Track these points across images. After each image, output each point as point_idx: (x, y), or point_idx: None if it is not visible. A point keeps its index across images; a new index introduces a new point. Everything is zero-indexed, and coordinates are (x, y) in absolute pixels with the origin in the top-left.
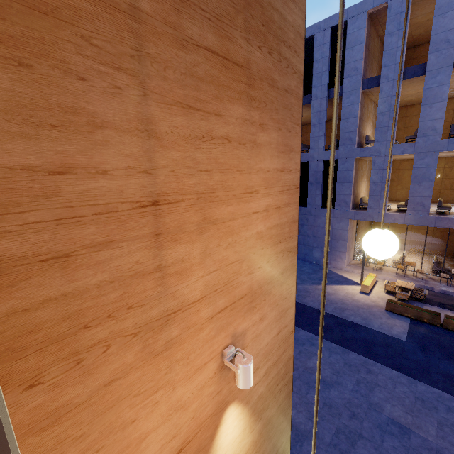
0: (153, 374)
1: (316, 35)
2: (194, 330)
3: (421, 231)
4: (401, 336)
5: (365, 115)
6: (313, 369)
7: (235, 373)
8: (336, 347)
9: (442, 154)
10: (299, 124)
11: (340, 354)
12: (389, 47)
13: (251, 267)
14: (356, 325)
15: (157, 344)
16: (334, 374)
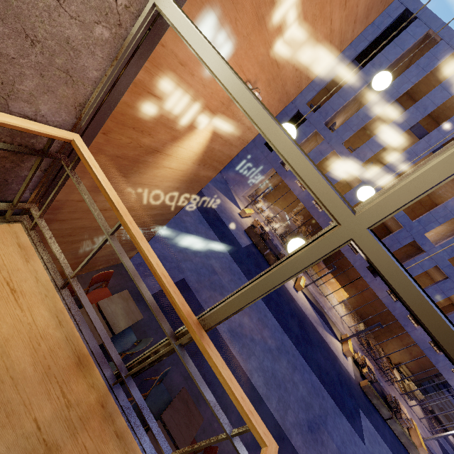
0: (245, 23)
1: (394, 0)
2: (266, 36)
3: (294, 213)
4: (243, 245)
5: (349, 108)
6: (185, 221)
7: (232, 108)
8: (206, 223)
9: (349, 177)
10: (384, 7)
11: (205, 227)
12: (407, 74)
13: (295, 55)
14: (224, 223)
15: (263, 7)
16: (196, 232)
